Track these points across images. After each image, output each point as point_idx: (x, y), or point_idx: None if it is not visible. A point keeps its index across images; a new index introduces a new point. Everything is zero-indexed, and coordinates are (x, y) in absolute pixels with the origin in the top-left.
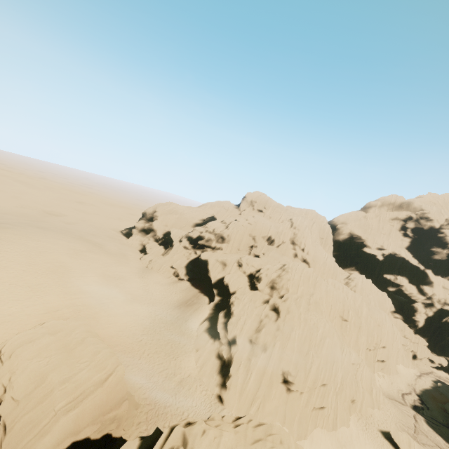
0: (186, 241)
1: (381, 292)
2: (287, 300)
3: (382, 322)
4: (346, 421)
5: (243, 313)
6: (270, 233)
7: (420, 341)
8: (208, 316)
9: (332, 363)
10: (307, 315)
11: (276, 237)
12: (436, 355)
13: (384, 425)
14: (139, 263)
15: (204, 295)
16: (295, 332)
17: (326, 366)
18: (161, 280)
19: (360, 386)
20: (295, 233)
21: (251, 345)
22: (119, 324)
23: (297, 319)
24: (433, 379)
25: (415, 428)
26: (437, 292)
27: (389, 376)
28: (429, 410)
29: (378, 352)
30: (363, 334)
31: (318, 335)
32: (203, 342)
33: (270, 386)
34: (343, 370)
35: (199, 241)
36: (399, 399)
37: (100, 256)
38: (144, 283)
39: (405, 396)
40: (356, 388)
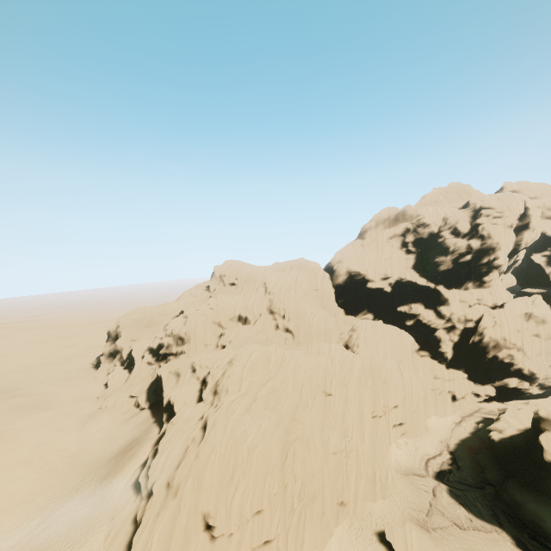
0: (149, 355)
1: (397, 331)
2: (219, 408)
3: (386, 375)
4: (321, 540)
5: (168, 445)
6: (238, 312)
7: (455, 375)
8: (146, 458)
9: (264, 478)
10: (240, 420)
11: (248, 313)
12: (481, 385)
13: (386, 521)
14: (91, 406)
15: (156, 425)
16: (215, 454)
17: (255, 487)
18: (112, 422)
19: (353, 478)
20: (270, 300)
21: (167, 491)
22: (4, 523)
23: (220, 434)
24: (478, 420)
25: (430, 507)
26: (455, 310)
27: (416, 439)
28: (459, 471)
29: (390, 416)
30: (352, 406)
31: (245, 447)
32: (124, 502)
33: (186, 542)
34: (304, 474)
35: (160, 351)
36: (420, 470)
37: (21, 422)
38: (80, 438)
39: (431, 462)
40: (344, 484)
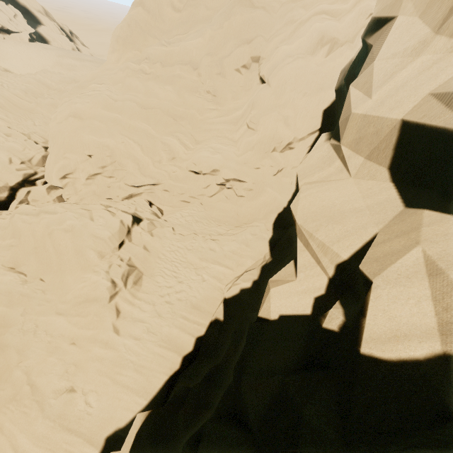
0: None
1: (61, 382)
2: None
3: None
4: None
5: None
6: None
7: None
8: None
9: None
10: None
11: None
12: None
13: None
14: None
15: None
16: None
17: None
18: None
19: None
20: None
21: None
22: None
23: None
24: None
25: None
26: None
27: None
28: None
29: None
30: None
31: None
32: None
33: None
34: None
35: None
36: None
37: None
38: None
39: None
40: None
